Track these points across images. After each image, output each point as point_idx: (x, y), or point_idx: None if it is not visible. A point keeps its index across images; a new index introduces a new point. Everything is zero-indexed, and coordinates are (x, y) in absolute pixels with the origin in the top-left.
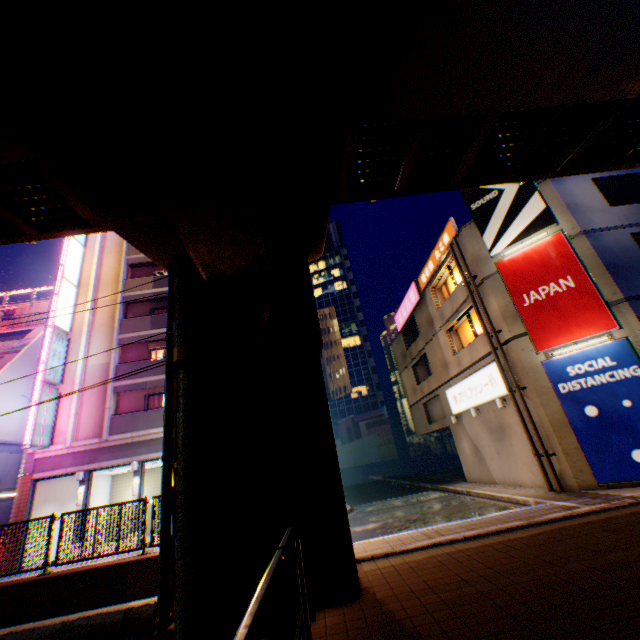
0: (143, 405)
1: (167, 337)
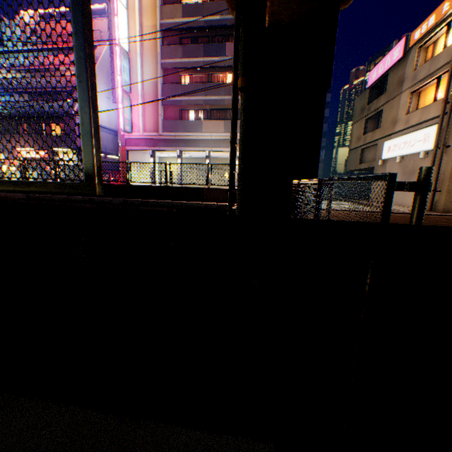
0: (178, 117)
1: (233, 70)
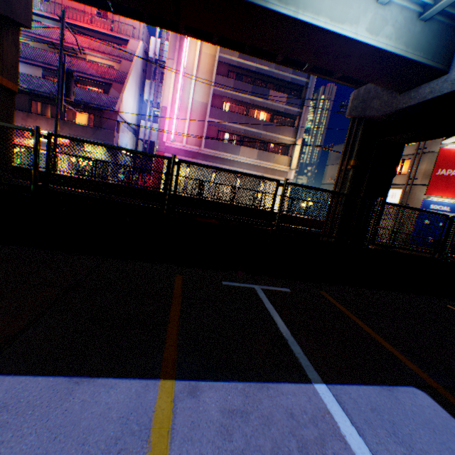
0: (215, 136)
1: (348, 153)
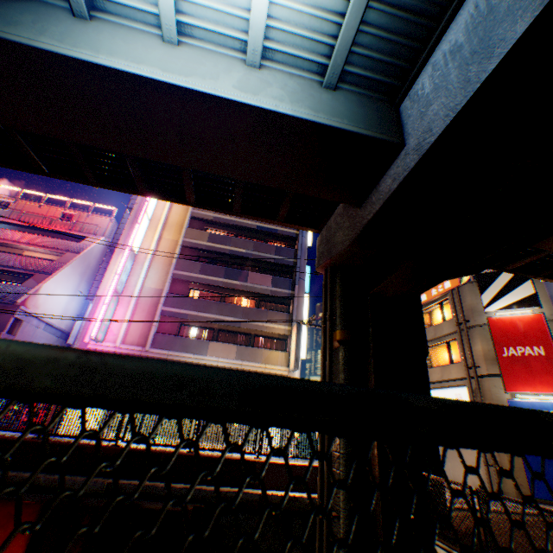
0: (176, 330)
1: (329, 319)
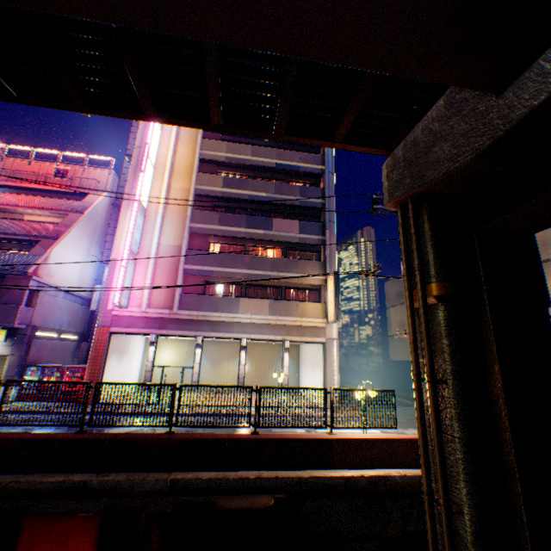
0: (201, 289)
1: (419, 269)
